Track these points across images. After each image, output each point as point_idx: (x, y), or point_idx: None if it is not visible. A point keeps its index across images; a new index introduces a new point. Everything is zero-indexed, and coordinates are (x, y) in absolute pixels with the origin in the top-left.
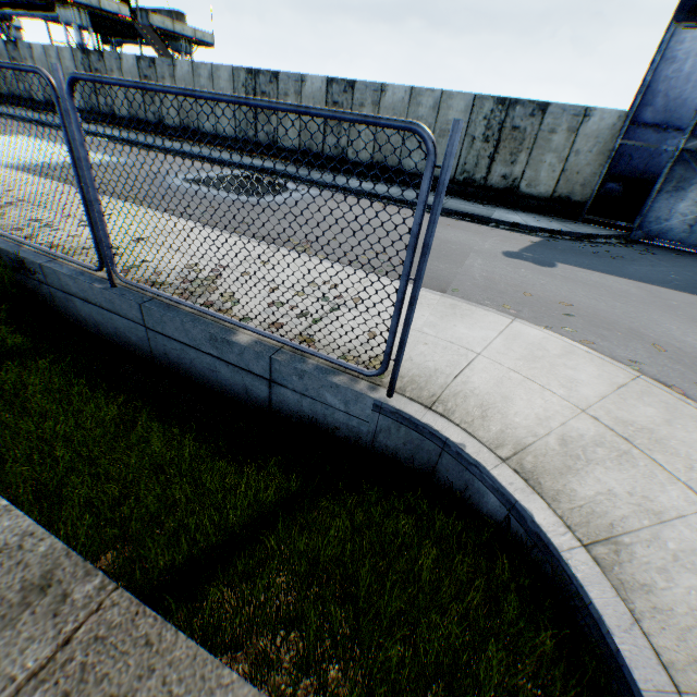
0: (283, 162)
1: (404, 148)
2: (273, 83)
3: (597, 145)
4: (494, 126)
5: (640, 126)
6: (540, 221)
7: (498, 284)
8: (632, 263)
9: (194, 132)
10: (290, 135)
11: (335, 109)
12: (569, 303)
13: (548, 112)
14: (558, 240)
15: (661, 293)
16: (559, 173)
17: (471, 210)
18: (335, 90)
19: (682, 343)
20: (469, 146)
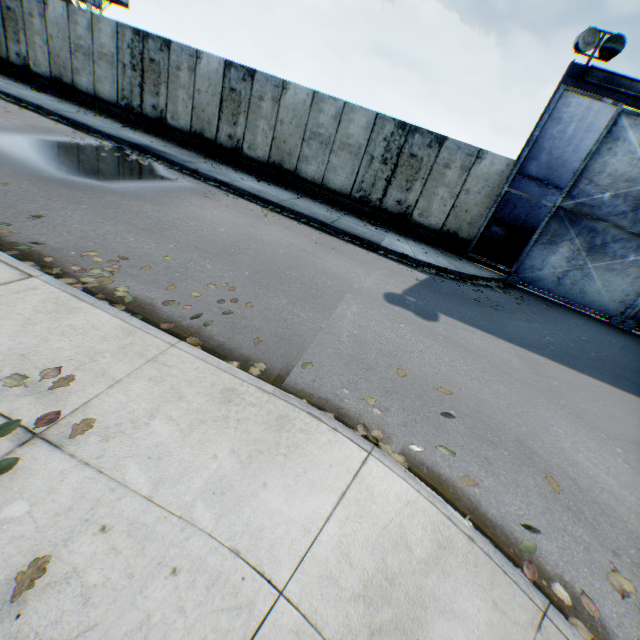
0: (170, 142)
1: (303, 153)
2: (165, 52)
3: (486, 187)
4: (394, 150)
5: (526, 178)
6: (429, 254)
7: (368, 352)
8: (511, 316)
9: (68, 87)
10: (180, 114)
11: (233, 96)
12: (449, 388)
13: (445, 146)
14: (443, 279)
15: (542, 366)
16: (450, 208)
17: (361, 232)
18: (234, 76)
19: (575, 467)
20: (368, 164)
